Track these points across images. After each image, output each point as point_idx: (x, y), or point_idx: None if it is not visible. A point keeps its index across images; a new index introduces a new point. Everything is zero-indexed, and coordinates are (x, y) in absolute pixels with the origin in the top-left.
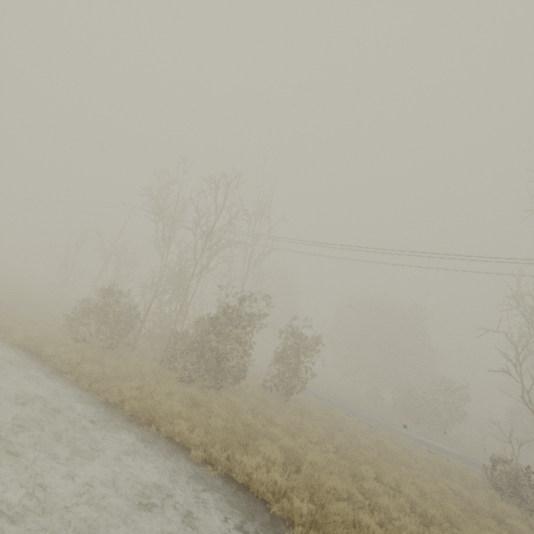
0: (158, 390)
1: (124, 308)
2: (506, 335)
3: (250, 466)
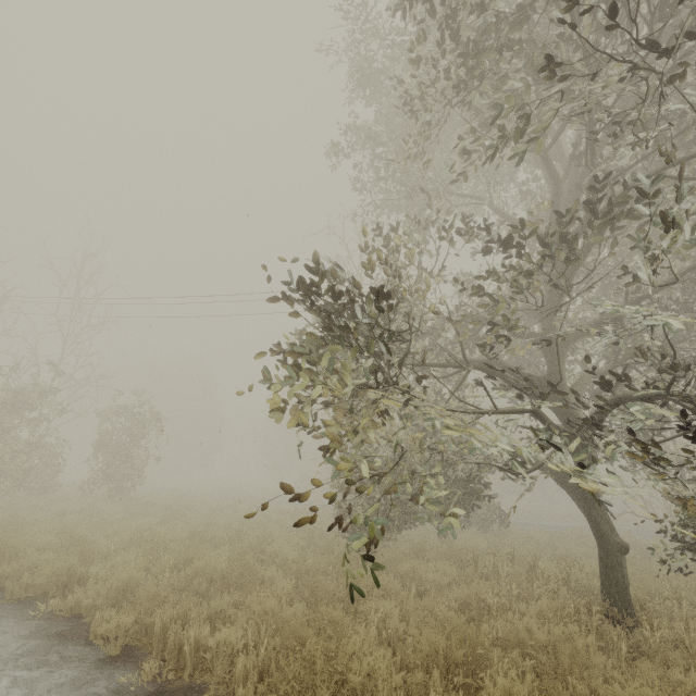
0: None
1: None
2: None
3: None
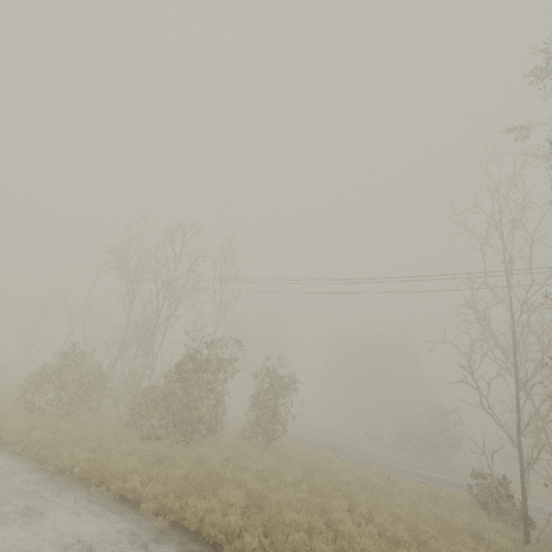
0: (117, 450)
1: (84, 368)
2: (454, 345)
3: (204, 511)
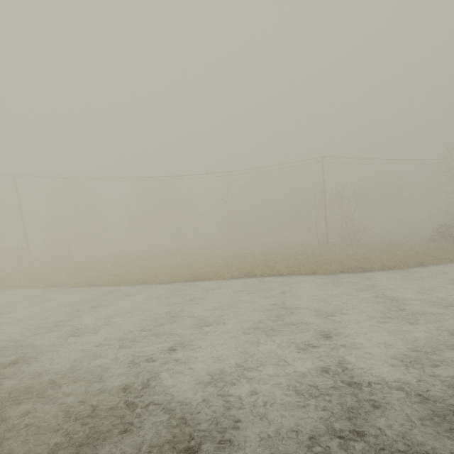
0: None
1: None
2: None
3: None
